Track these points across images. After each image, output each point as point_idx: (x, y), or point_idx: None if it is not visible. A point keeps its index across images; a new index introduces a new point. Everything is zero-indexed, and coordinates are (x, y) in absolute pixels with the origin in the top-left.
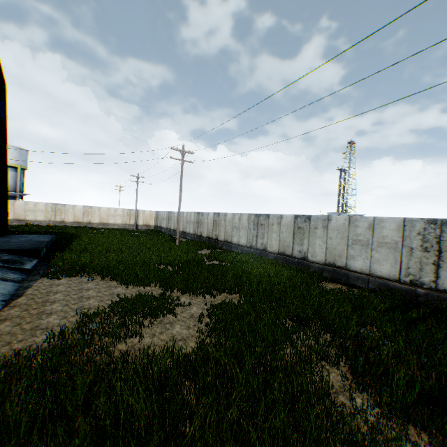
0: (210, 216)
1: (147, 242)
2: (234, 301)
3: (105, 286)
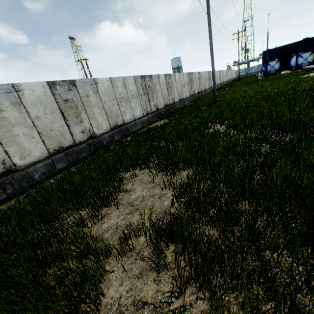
0: (162, 79)
1: (245, 99)
2: None
3: None
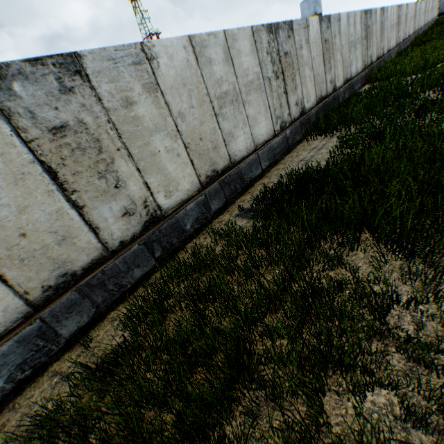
0: (315, 33)
1: None
2: None
3: None
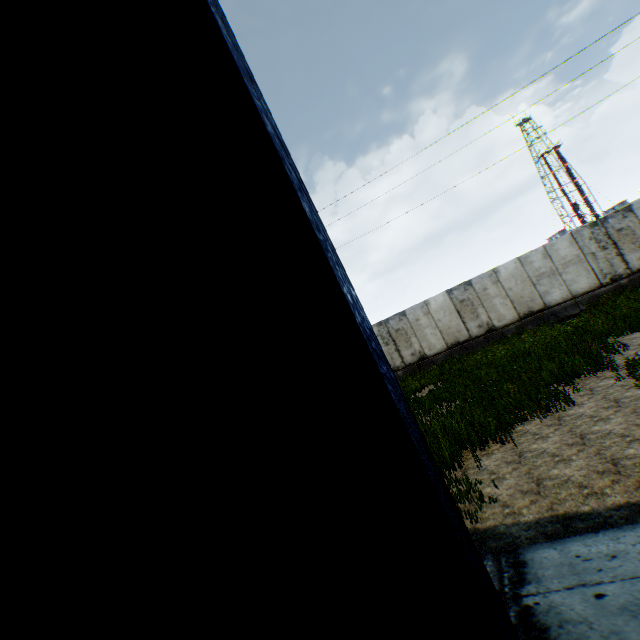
0: None
1: None
2: (632, 338)
3: (551, 428)
